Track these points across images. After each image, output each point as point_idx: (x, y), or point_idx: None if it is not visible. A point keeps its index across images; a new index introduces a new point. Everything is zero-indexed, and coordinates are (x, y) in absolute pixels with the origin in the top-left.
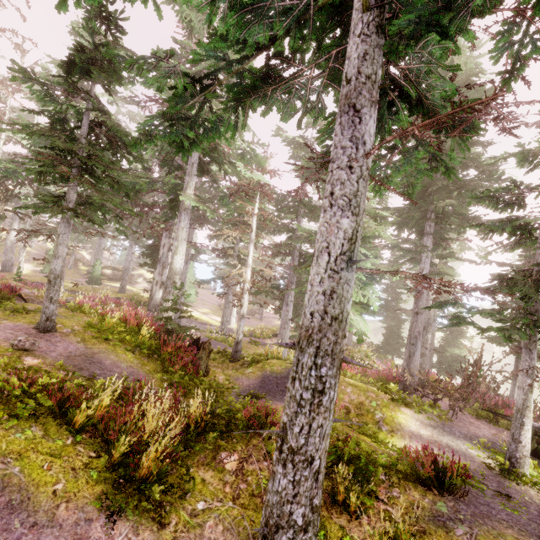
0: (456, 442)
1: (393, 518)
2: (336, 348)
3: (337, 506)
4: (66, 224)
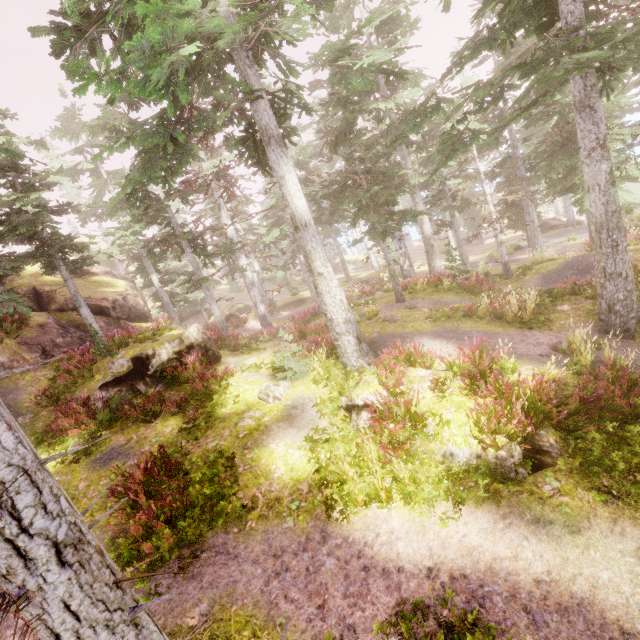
0: None
1: None
2: (618, 225)
3: None
4: (384, 242)
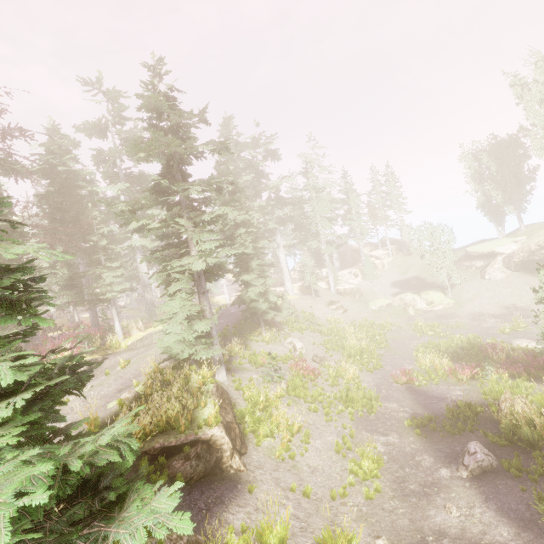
0: None
1: None
2: None
3: None
4: None
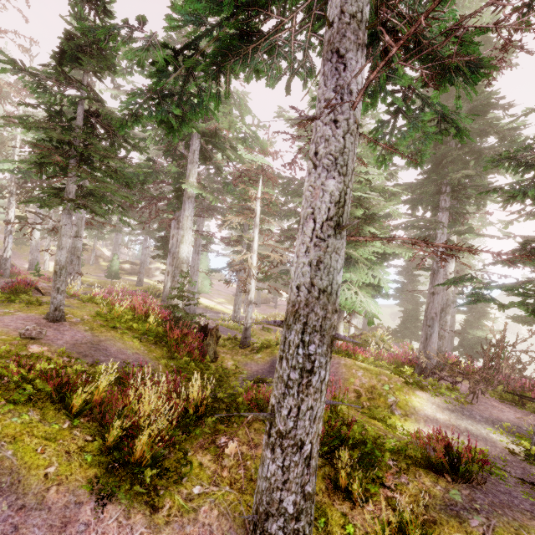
0: (476, 426)
1: (400, 506)
2: (325, 324)
3: (339, 493)
4: (67, 216)
